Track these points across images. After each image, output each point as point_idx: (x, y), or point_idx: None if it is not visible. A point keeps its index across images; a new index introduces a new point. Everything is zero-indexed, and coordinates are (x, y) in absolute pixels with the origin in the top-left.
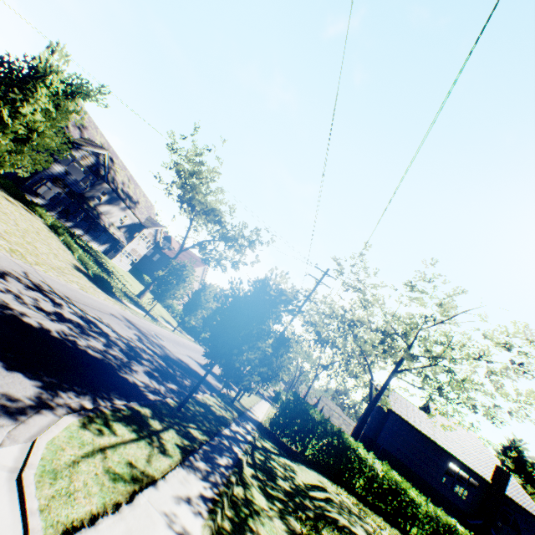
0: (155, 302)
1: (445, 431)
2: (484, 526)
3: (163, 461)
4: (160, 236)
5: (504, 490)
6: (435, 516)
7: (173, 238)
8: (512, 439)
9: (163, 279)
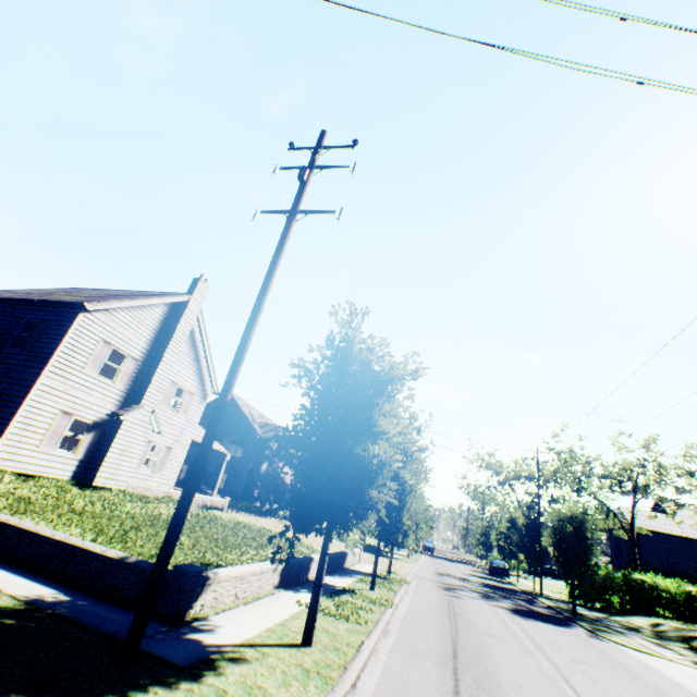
0: None
1: (688, 522)
2: None
3: (627, 637)
4: None
5: None
6: None
7: None
8: None
9: None
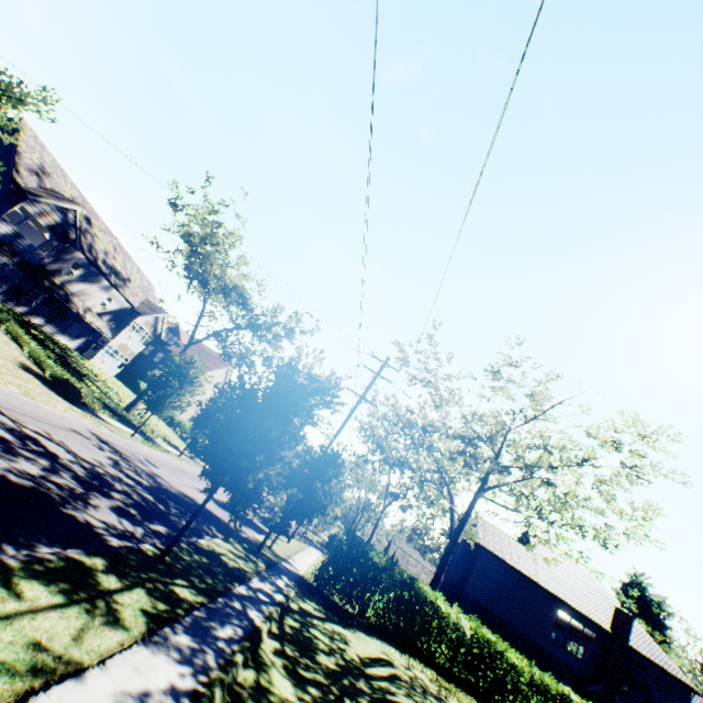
0: (155, 418)
1: (550, 569)
2: (606, 692)
3: (108, 638)
4: (163, 327)
5: (627, 639)
6: (543, 684)
7: (183, 330)
8: (632, 573)
9: (160, 381)
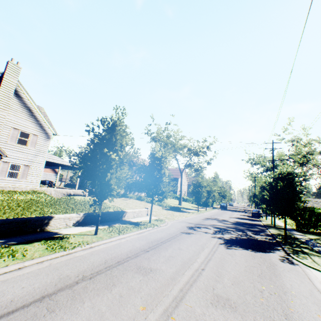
0: None
1: None
2: None
3: None
4: None
5: None
6: None
7: None
8: None
9: (193, 192)
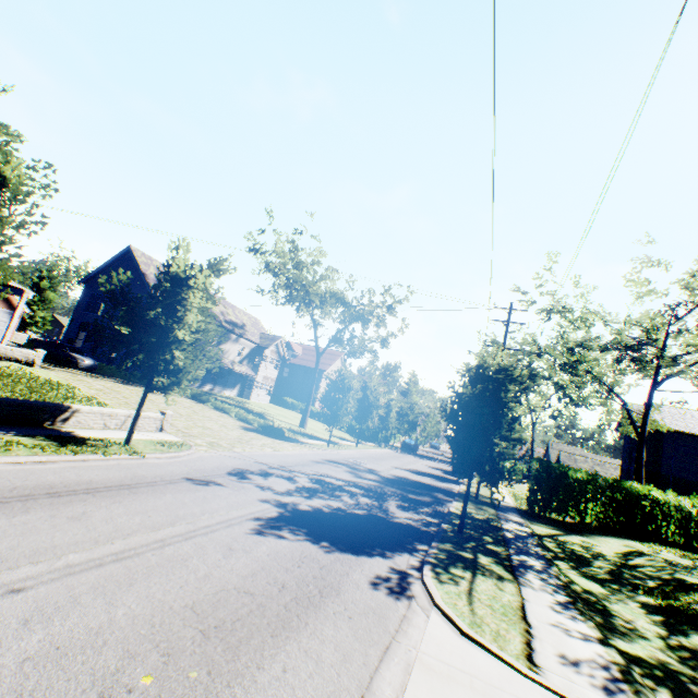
0: (314, 422)
1: None
2: None
3: (507, 585)
4: (283, 349)
5: None
6: None
7: (292, 343)
8: None
9: (326, 399)
